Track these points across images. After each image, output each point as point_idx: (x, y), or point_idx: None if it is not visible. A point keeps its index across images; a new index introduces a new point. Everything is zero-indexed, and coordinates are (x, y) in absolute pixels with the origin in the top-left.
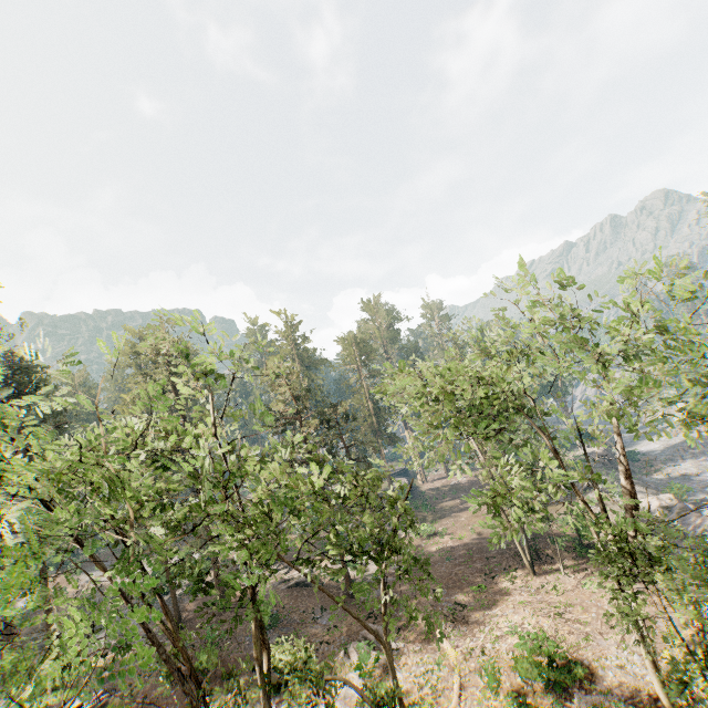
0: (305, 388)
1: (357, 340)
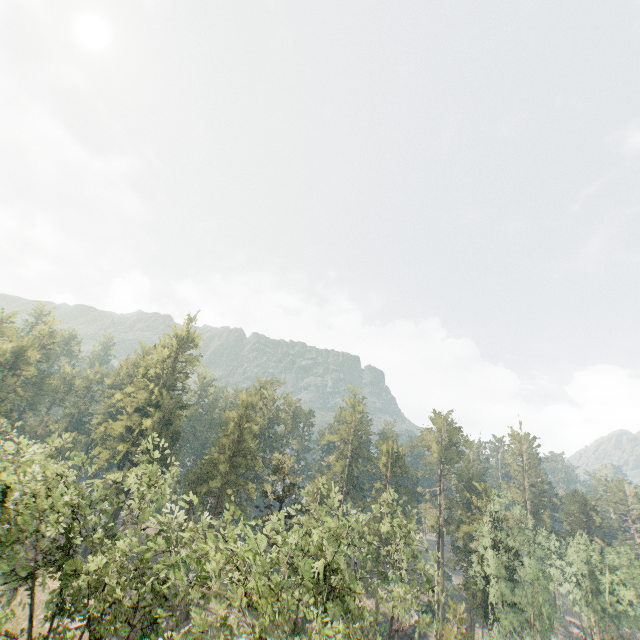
0: (291, 482)
1: (393, 450)
